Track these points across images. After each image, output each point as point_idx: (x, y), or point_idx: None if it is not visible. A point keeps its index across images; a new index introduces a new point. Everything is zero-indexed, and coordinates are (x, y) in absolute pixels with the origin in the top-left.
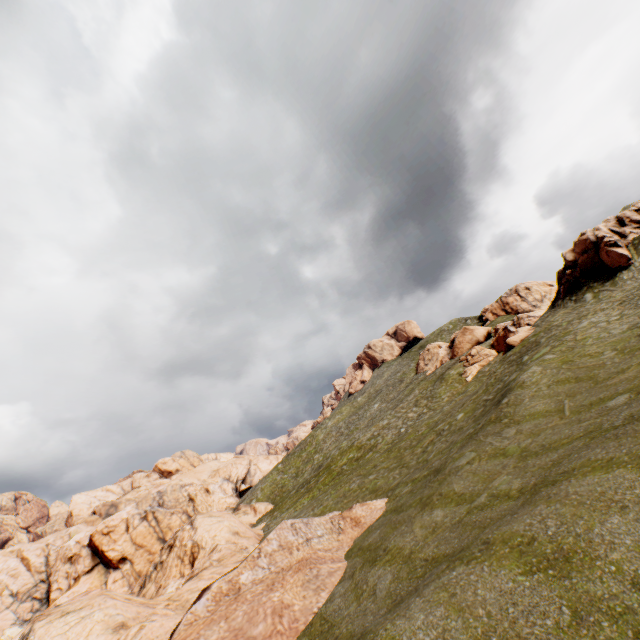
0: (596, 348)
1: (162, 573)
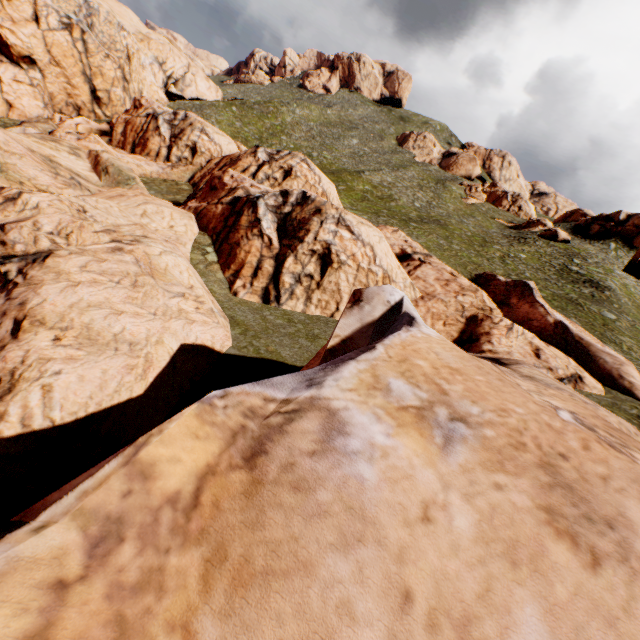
0: (639, 298)
1: None
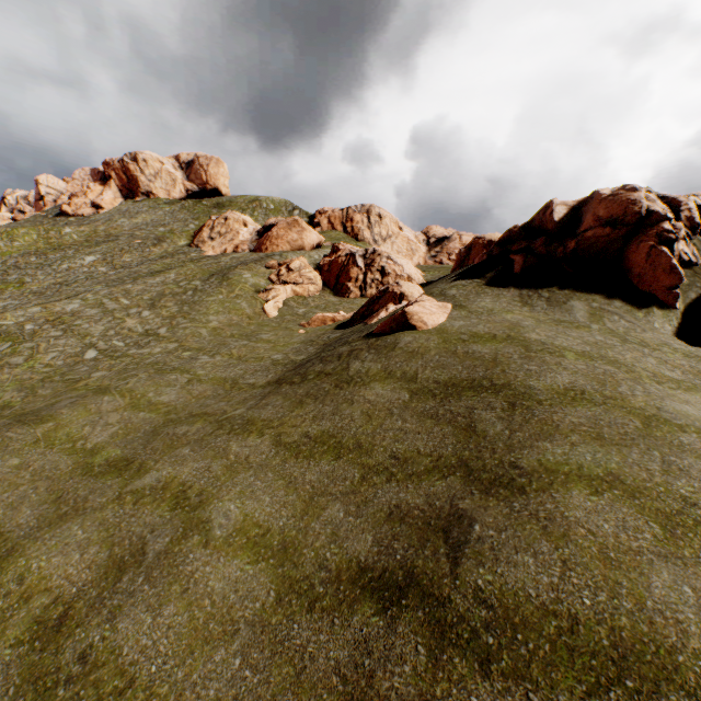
0: None
1: None
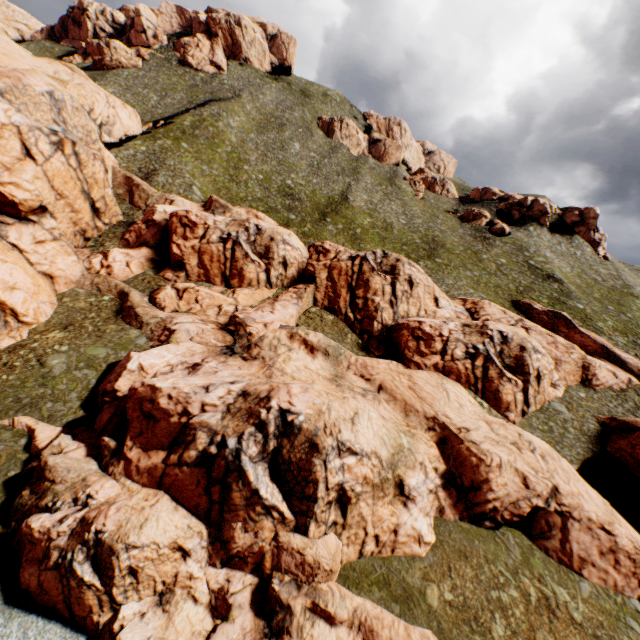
0: (570, 276)
1: (416, 301)
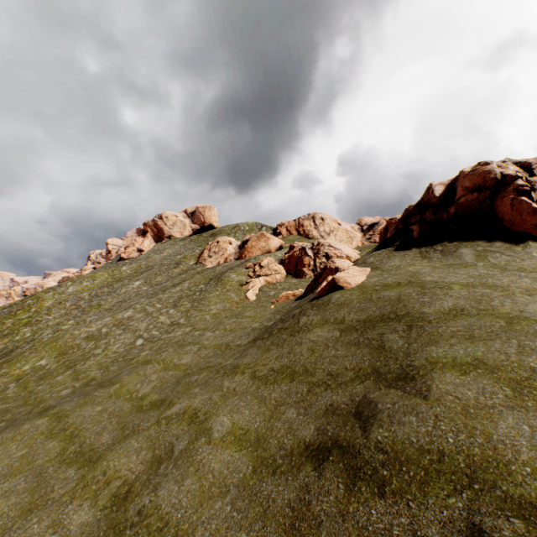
0: None
1: None
